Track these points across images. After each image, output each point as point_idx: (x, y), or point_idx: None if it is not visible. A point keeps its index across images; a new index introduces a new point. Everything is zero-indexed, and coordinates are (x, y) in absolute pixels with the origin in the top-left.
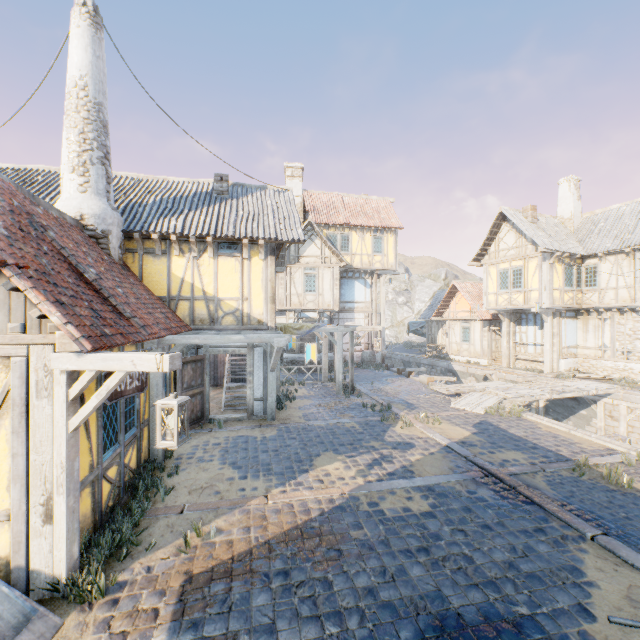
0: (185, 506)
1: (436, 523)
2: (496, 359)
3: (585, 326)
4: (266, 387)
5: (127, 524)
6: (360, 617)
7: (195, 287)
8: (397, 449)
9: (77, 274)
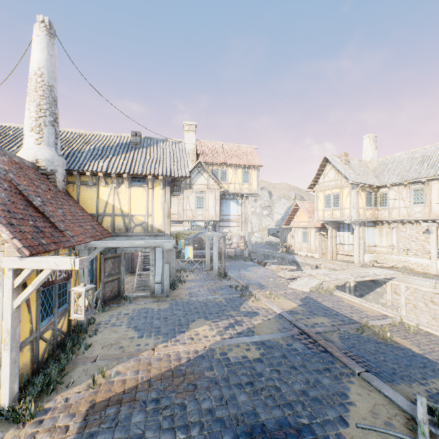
0: (98, 357)
1: (262, 366)
2: (324, 254)
3: (380, 232)
4: (163, 274)
5: (55, 369)
6: (200, 428)
7: (115, 207)
8: (247, 316)
9: (28, 202)
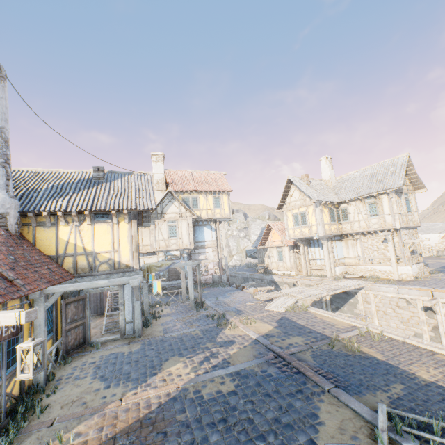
0: (55, 419)
1: (236, 398)
2: (300, 270)
3: (347, 245)
4: (134, 312)
5: (1, 444)
6: None
7: (77, 246)
8: (223, 346)
9: None
